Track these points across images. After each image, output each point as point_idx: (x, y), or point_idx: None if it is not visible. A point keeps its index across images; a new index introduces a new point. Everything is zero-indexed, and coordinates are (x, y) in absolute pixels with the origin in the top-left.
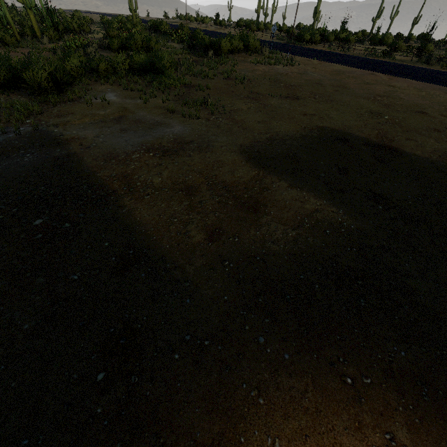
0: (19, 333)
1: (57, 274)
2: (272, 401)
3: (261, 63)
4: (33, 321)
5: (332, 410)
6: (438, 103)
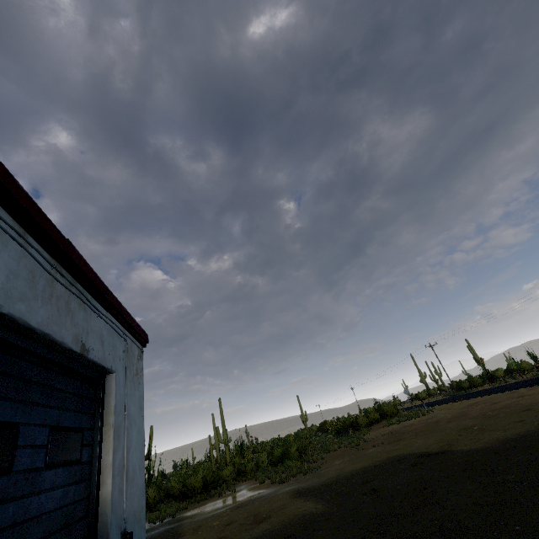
0: None
1: None
2: None
3: (394, 423)
4: None
5: None
6: None
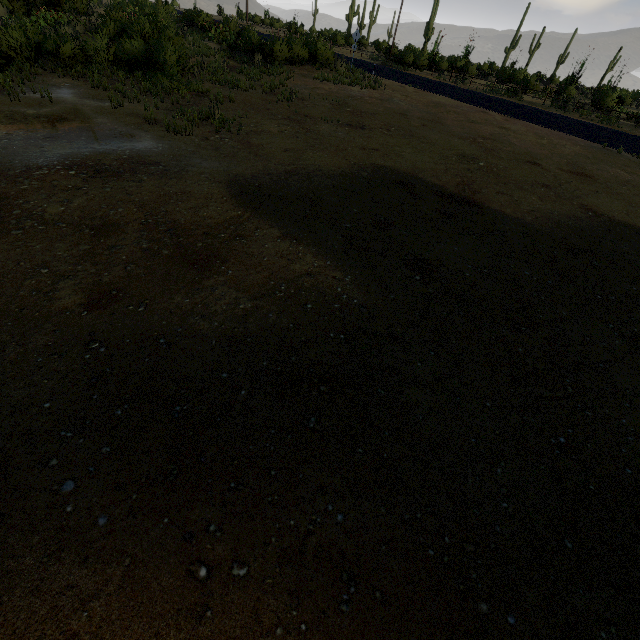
0: None
1: None
2: (1, 619)
3: (330, 80)
4: None
5: (129, 637)
6: (560, 154)
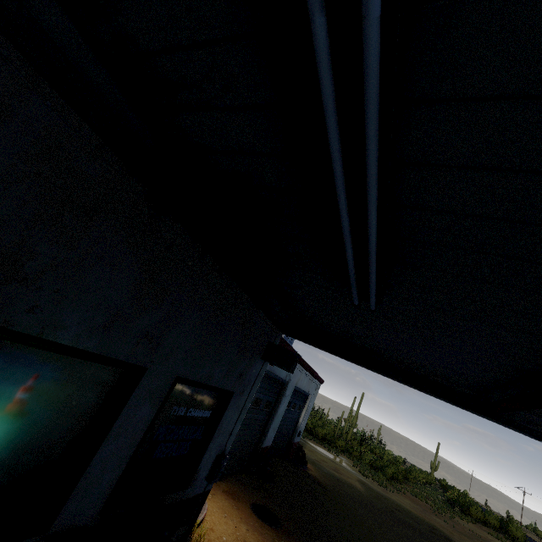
0: None
1: None
2: None
3: (503, 541)
4: None
5: None
6: None
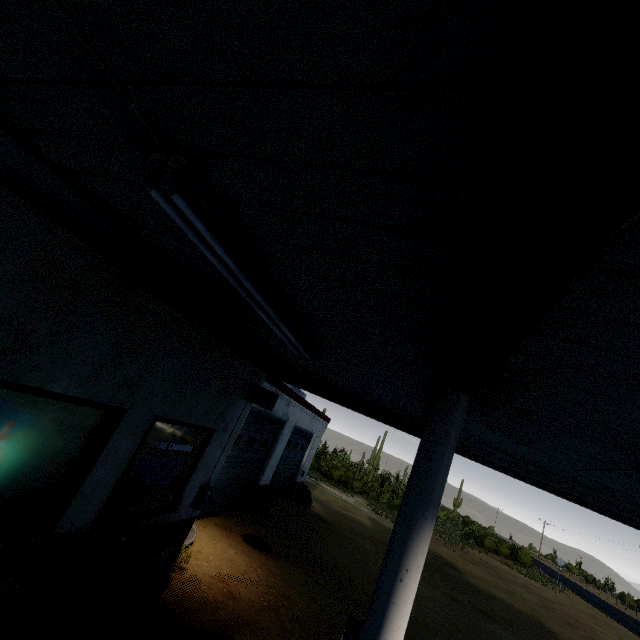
0: None
1: None
2: None
3: (510, 566)
4: None
5: None
6: None
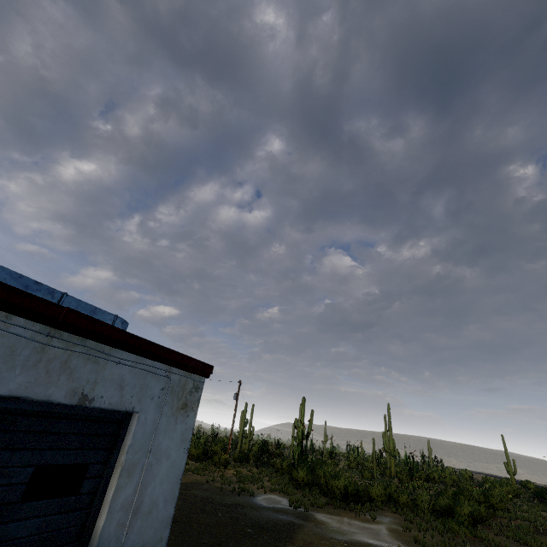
0: (201, 540)
1: (229, 541)
2: None
3: None
4: (207, 541)
5: None
6: None
